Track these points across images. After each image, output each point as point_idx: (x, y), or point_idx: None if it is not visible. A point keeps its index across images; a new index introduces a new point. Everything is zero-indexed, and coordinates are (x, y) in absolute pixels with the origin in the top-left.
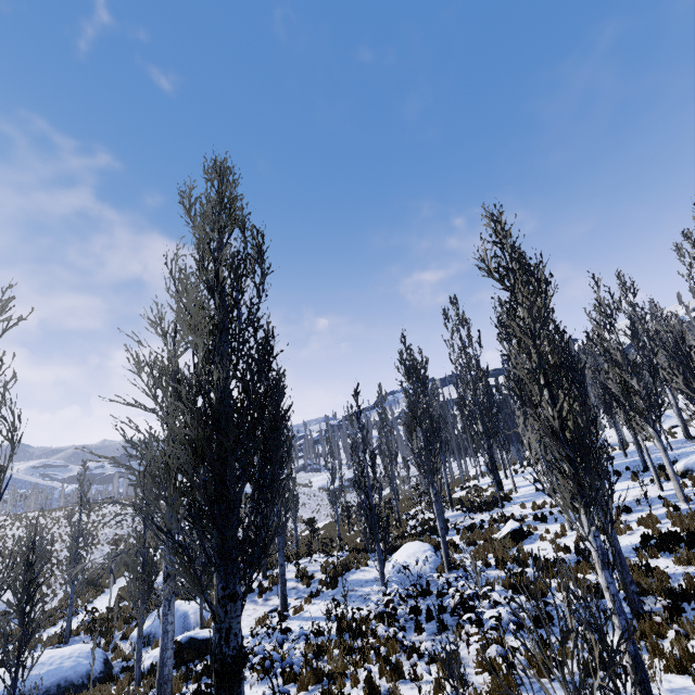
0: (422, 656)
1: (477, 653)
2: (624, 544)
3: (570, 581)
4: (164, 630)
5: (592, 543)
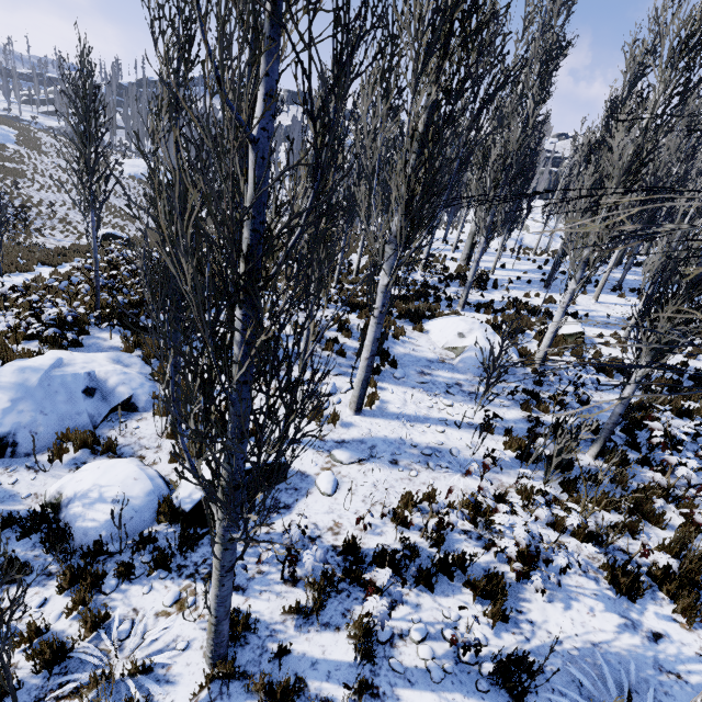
0: None
1: None
2: None
3: None
4: None
5: None
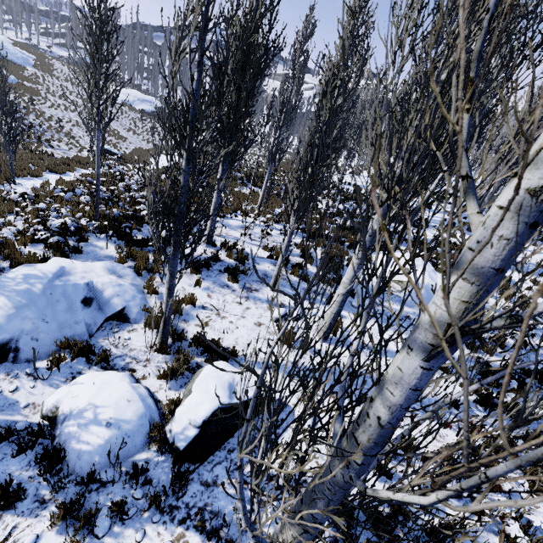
0: None
1: None
2: None
3: None
4: None
5: None
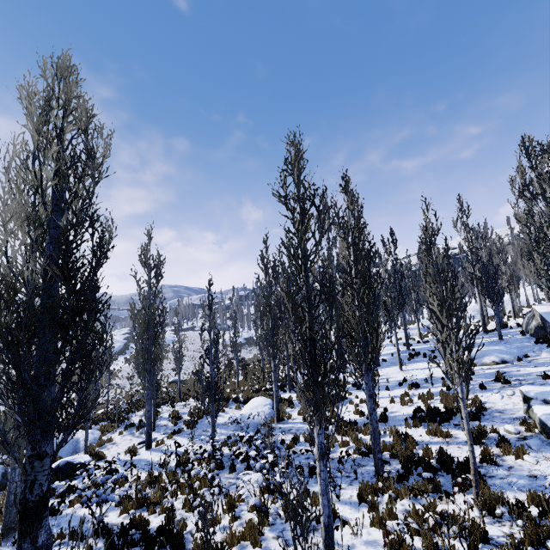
0: (222, 492)
1: (259, 493)
2: (403, 413)
3: (352, 440)
4: (12, 467)
5: (316, 439)
